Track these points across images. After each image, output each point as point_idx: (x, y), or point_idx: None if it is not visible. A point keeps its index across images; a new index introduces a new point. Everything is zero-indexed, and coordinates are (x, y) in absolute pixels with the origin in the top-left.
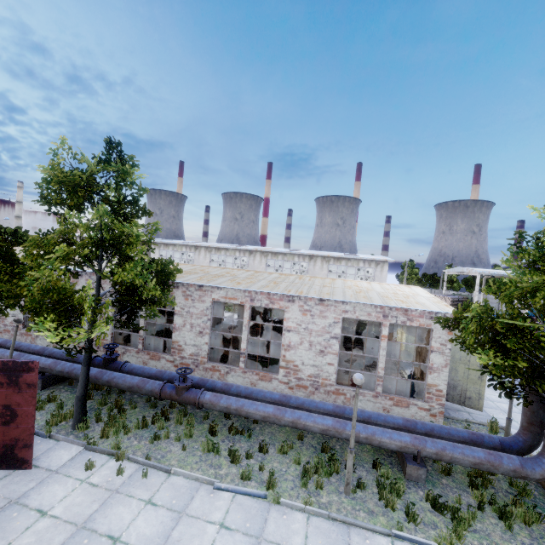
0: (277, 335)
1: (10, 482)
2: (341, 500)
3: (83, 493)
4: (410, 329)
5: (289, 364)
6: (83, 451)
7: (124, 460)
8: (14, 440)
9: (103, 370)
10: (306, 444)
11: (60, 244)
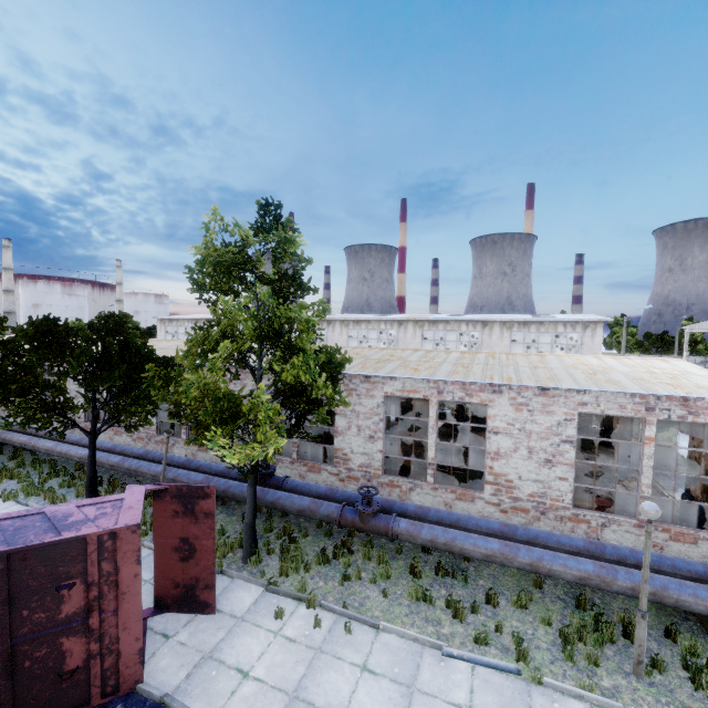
0: (452, 432)
1: (196, 630)
2: (632, 685)
3: (281, 650)
4: (661, 422)
5: (500, 478)
6: (264, 593)
7: (316, 607)
8: (195, 579)
9: (263, 488)
10: (548, 594)
11: (224, 341)
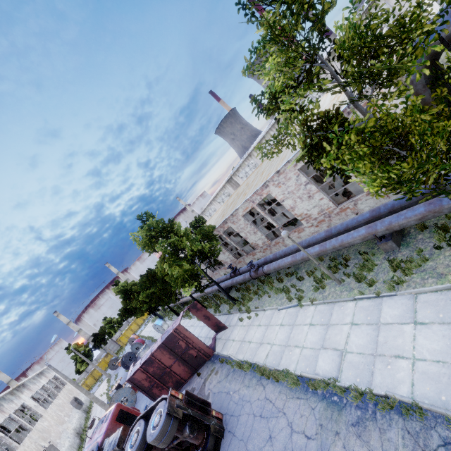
0: None
1: (225, 334)
2: (335, 289)
3: (241, 330)
4: None
5: (302, 216)
6: (241, 314)
7: (252, 312)
8: (216, 323)
9: (232, 279)
10: (326, 261)
11: (164, 265)
